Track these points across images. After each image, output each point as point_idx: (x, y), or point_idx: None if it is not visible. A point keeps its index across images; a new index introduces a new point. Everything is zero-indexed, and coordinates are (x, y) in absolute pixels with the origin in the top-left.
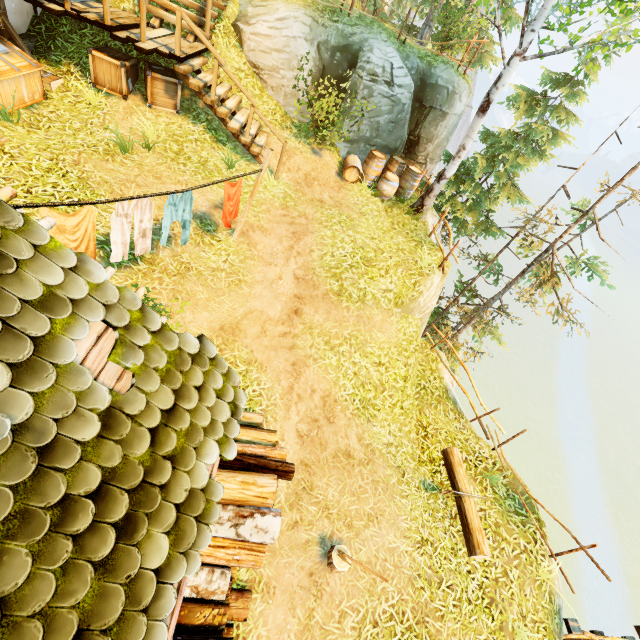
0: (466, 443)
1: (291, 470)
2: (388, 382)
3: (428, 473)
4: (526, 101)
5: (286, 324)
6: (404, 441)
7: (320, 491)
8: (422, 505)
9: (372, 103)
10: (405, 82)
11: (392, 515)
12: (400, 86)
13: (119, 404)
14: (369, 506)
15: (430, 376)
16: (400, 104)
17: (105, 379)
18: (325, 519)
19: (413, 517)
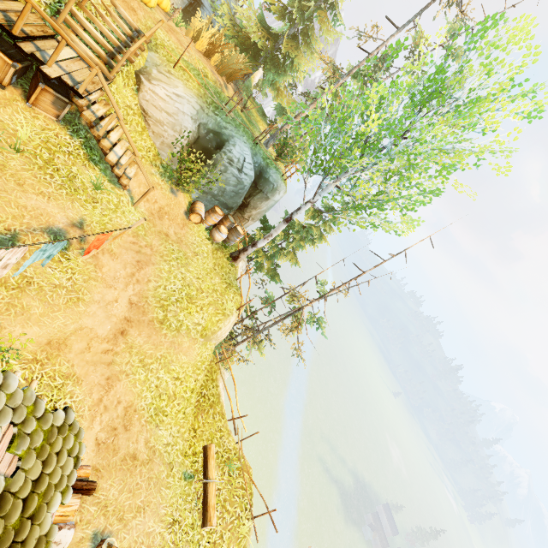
0: (221, 439)
1: (93, 488)
2: (180, 393)
3: (190, 464)
4: (312, 212)
5: (111, 342)
6: (179, 440)
7: (103, 492)
8: (180, 492)
9: (225, 176)
10: (250, 173)
11: (156, 504)
12: (246, 174)
13: (9, 486)
14: (141, 499)
15: (210, 385)
16: (243, 184)
17: (1, 468)
18: (102, 516)
19: (171, 503)
